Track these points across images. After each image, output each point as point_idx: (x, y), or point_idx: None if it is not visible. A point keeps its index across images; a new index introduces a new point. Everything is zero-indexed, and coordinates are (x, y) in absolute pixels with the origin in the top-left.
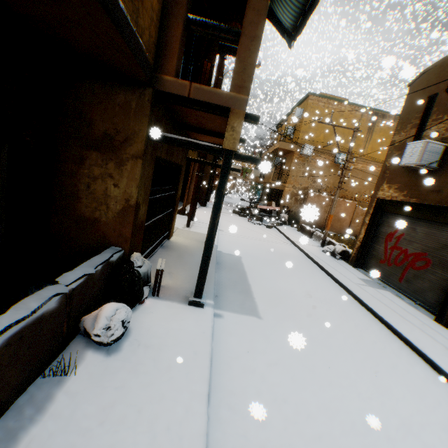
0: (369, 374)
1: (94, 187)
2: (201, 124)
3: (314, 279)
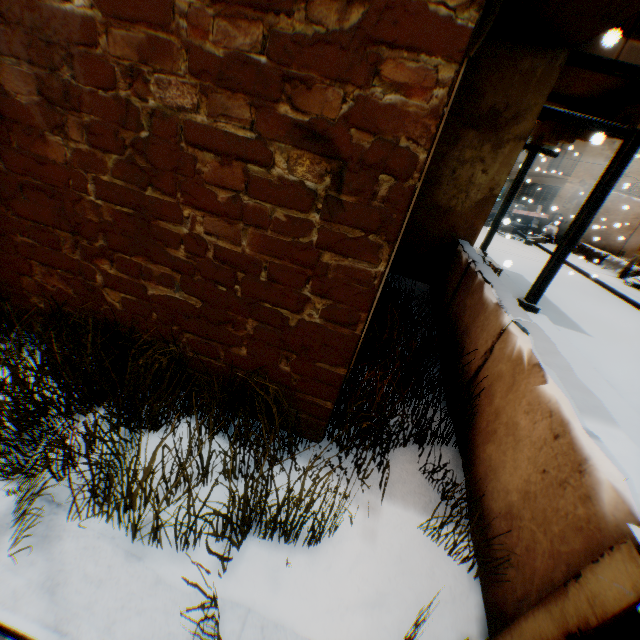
0: None
1: (459, 172)
2: (564, 88)
3: (626, 313)
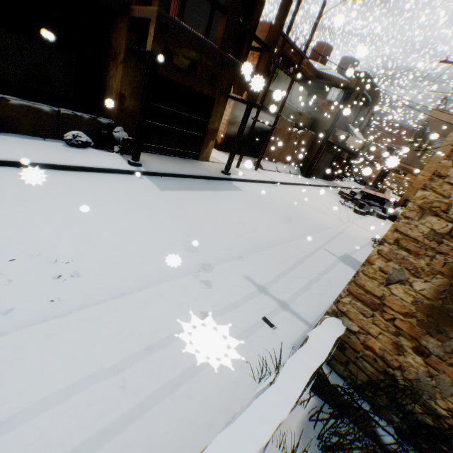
0: (160, 227)
1: (110, 83)
2: None
3: (282, 226)
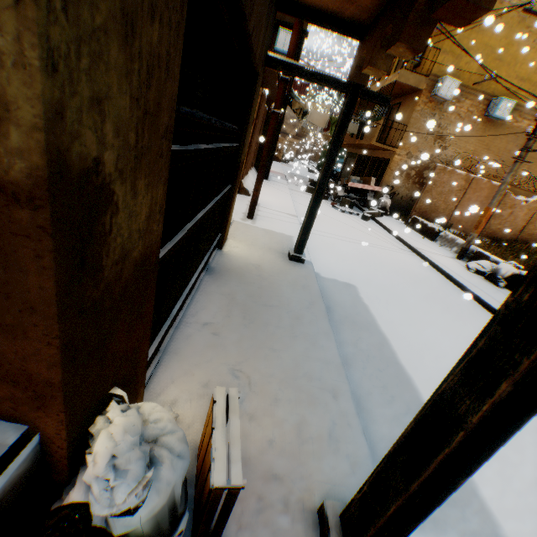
0: None
1: None
2: None
3: None
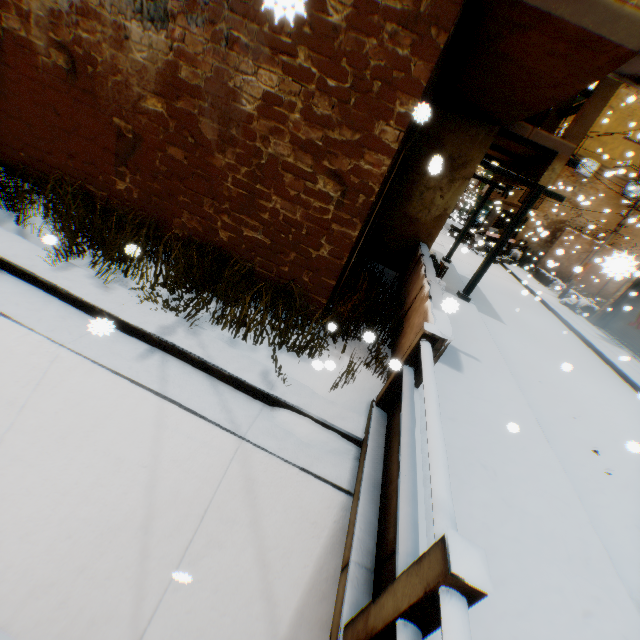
0: (584, 374)
1: (426, 195)
2: (507, 147)
3: (547, 320)
